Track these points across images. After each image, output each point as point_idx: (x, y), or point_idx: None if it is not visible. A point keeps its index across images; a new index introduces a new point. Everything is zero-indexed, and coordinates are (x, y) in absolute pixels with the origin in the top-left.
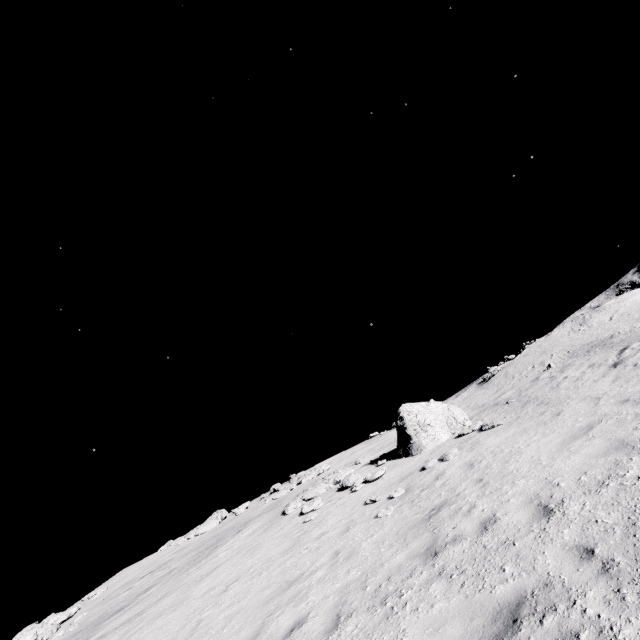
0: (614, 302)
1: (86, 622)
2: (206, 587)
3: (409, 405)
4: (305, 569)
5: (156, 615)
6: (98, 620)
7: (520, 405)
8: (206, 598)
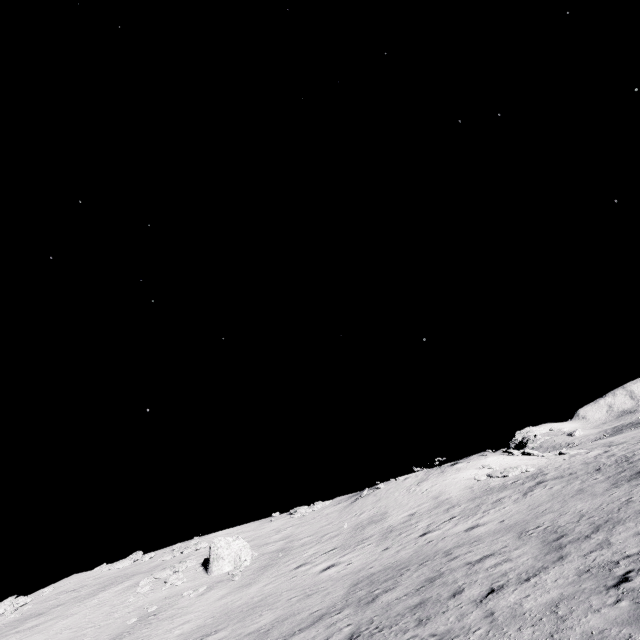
0: (458, 468)
1: (25, 614)
2: (62, 625)
3: (218, 540)
4: (81, 639)
5: (37, 632)
6: (29, 616)
7: (267, 565)
8: (54, 633)
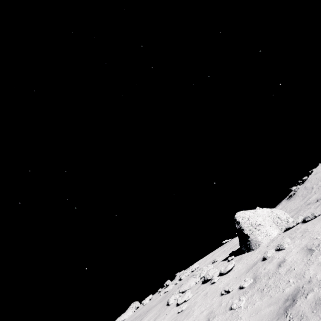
0: None
1: None
2: None
3: (241, 212)
4: None
5: None
6: None
7: None
8: None
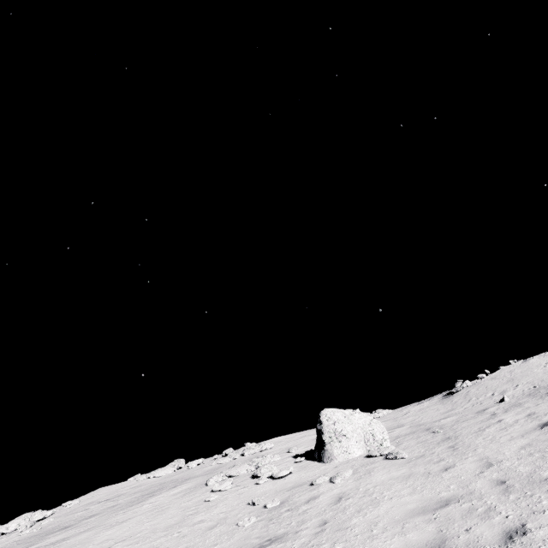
0: None
1: (45, 528)
2: (107, 536)
3: (330, 411)
4: None
5: (66, 547)
6: (50, 530)
7: (439, 440)
8: (97, 547)
